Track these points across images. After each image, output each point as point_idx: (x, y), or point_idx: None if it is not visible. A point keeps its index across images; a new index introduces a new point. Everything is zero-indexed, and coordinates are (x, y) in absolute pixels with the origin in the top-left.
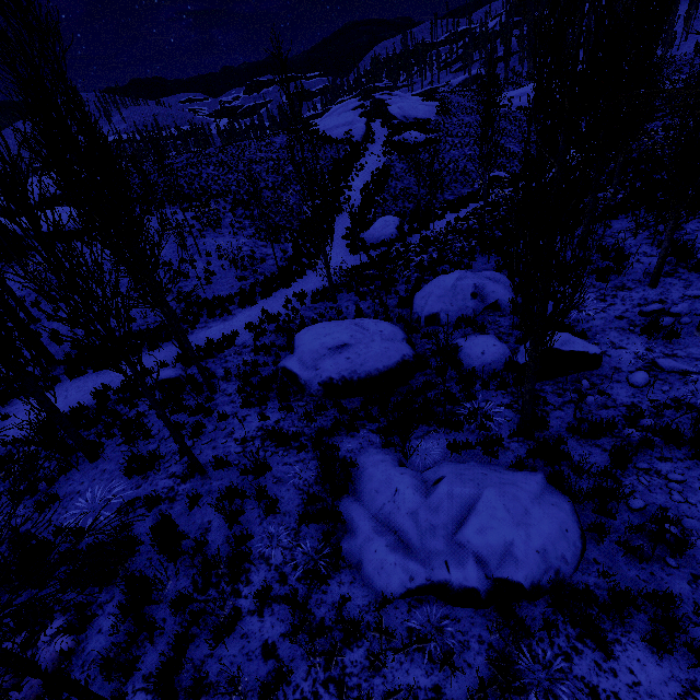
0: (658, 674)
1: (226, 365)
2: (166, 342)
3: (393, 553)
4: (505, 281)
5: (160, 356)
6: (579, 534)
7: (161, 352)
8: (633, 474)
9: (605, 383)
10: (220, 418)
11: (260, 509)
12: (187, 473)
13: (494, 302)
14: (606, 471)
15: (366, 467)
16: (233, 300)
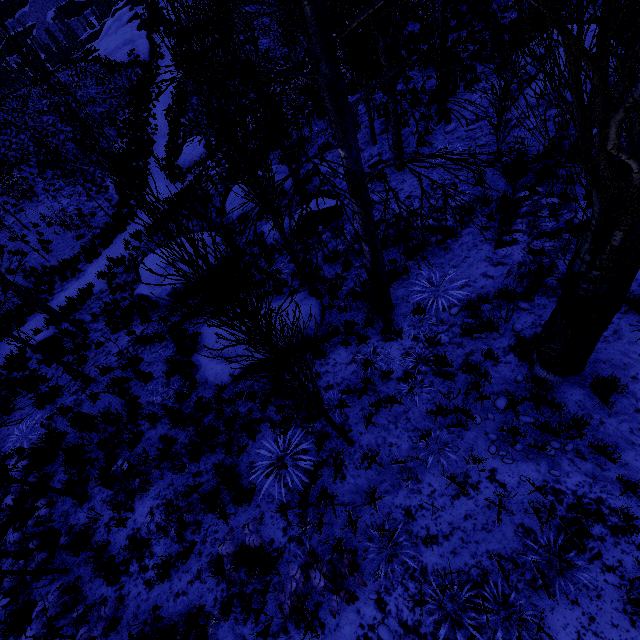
0: (345, 355)
1: (92, 312)
2: (32, 315)
3: (221, 365)
4: (287, 170)
5: (31, 327)
6: (319, 313)
7: (31, 324)
8: (353, 271)
9: (347, 223)
10: (97, 346)
11: (141, 382)
12: (84, 387)
13: (282, 190)
14: (338, 276)
15: (204, 331)
16: (78, 259)
